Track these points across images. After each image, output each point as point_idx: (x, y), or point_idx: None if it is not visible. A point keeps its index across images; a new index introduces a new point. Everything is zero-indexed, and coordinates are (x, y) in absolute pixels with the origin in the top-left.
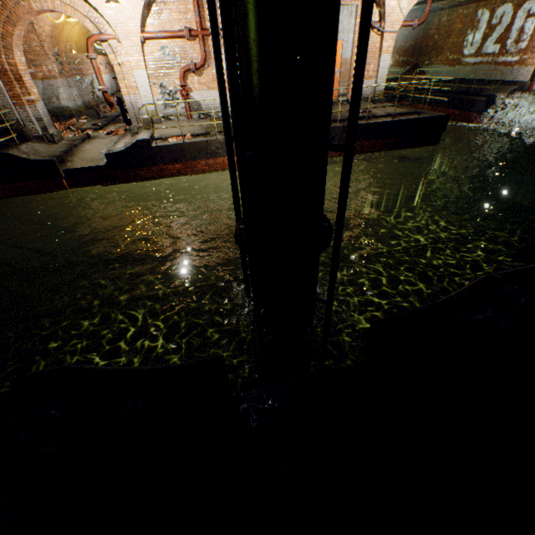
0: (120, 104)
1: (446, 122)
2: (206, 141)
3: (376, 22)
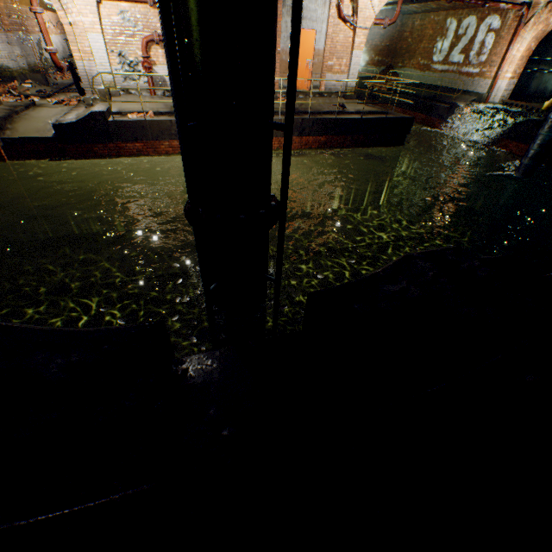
0: (72, 70)
1: (411, 124)
2: (170, 121)
3: (349, 15)
